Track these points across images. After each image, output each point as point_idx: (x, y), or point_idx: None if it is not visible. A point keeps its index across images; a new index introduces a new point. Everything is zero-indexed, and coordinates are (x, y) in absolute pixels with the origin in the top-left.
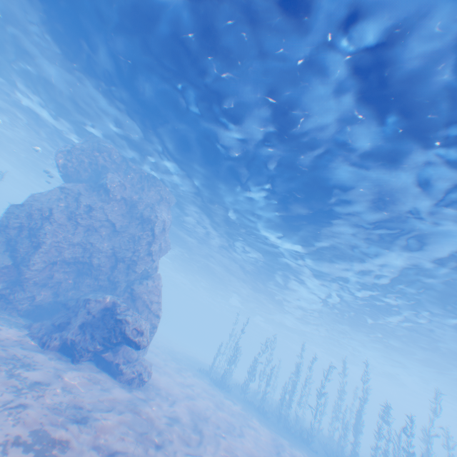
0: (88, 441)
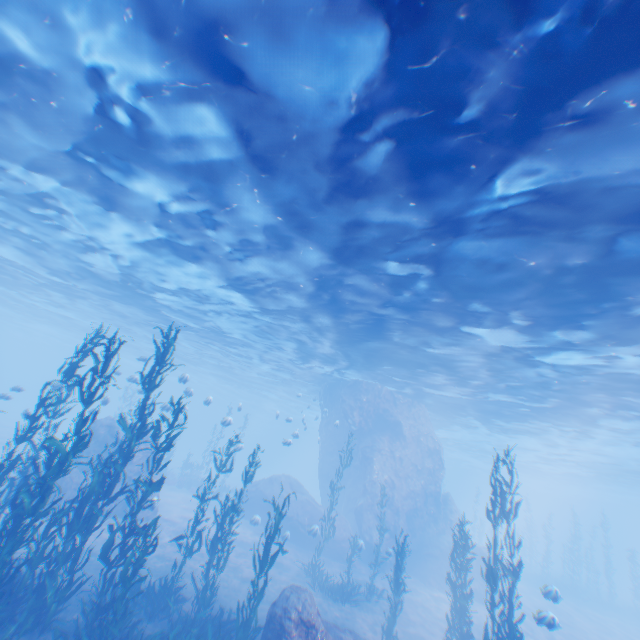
0: None
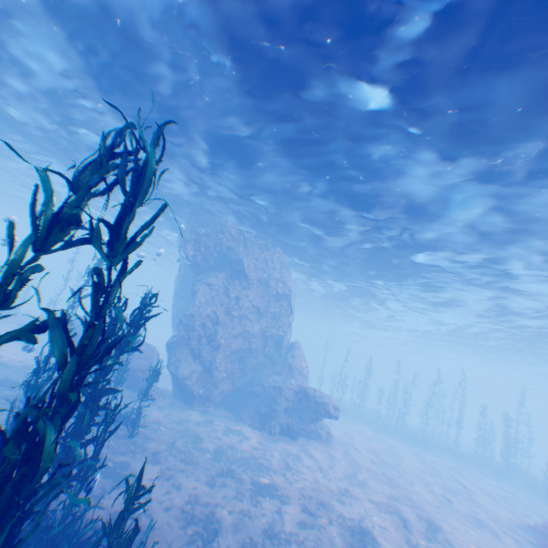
0: (384, 497)
